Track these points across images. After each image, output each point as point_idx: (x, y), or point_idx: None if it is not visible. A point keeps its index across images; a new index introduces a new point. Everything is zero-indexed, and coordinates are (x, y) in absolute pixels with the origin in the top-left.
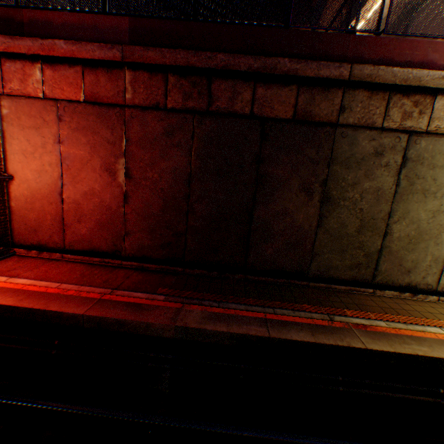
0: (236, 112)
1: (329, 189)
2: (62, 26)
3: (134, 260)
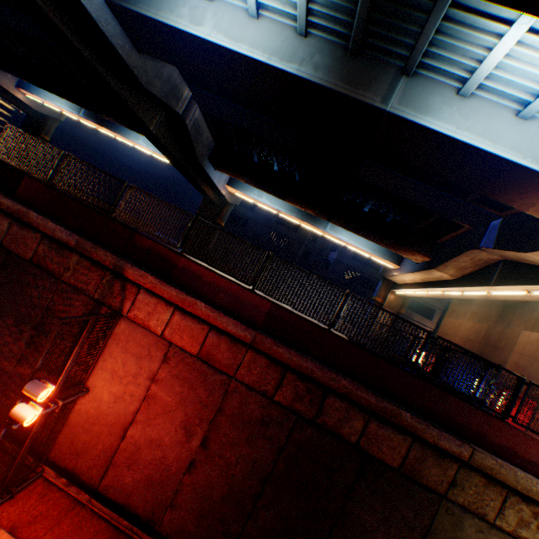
0: (342, 434)
1: None
2: (209, 281)
3: None
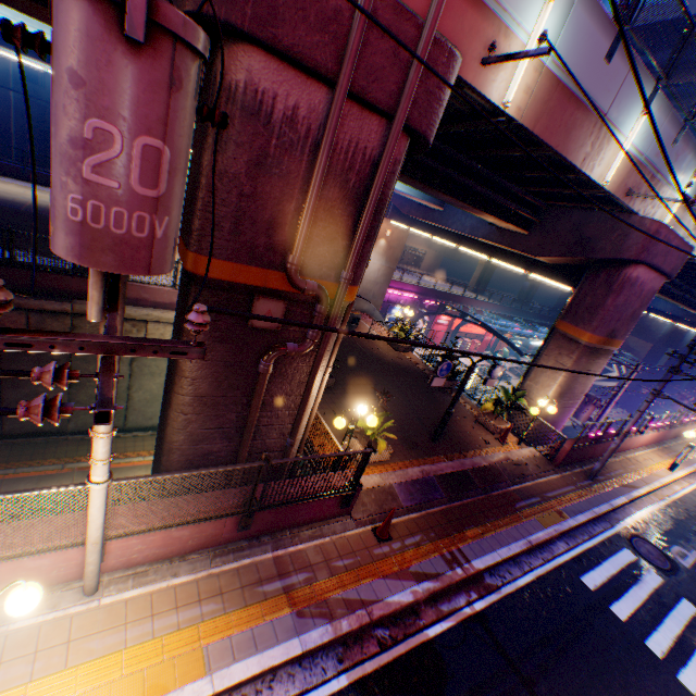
0: None
1: None
2: None
3: None
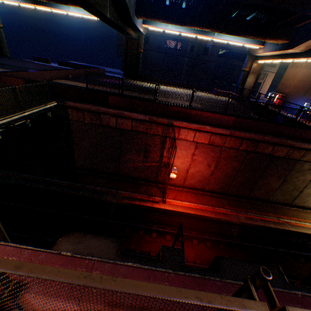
0: (263, 153)
1: (286, 178)
2: (206, 117)
3: (207, 191)
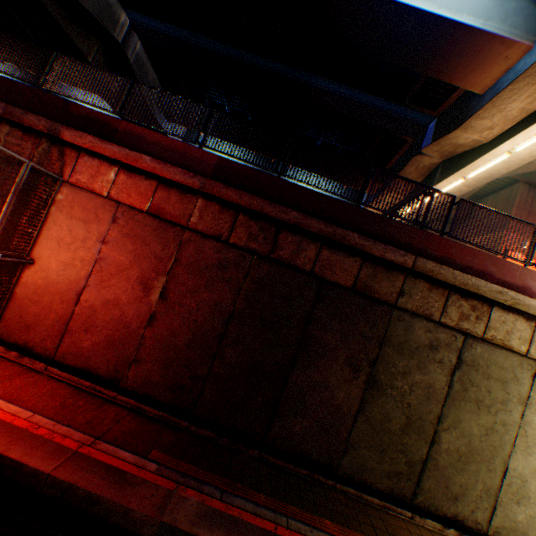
0: (297, 265)
1: (377, 371)
2: (154, 143)
3: (133, 395)
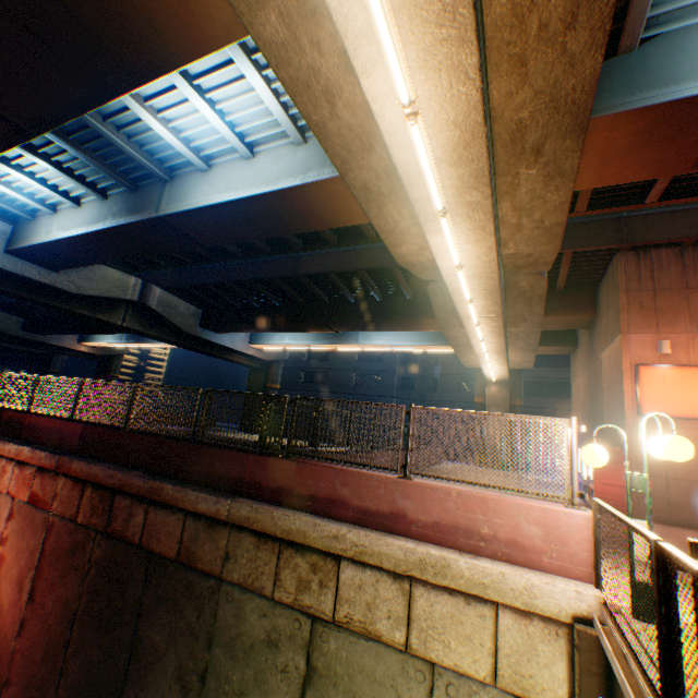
0: (130, 536)
1: (210, 689)
2: (46, 427)
3: None
